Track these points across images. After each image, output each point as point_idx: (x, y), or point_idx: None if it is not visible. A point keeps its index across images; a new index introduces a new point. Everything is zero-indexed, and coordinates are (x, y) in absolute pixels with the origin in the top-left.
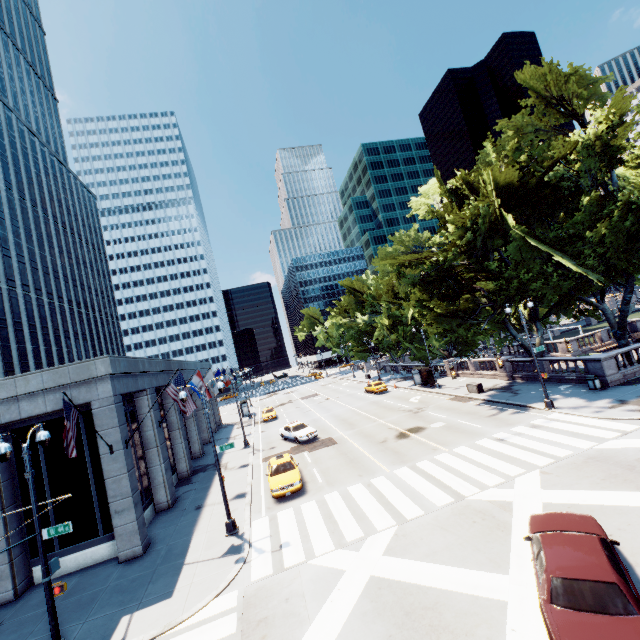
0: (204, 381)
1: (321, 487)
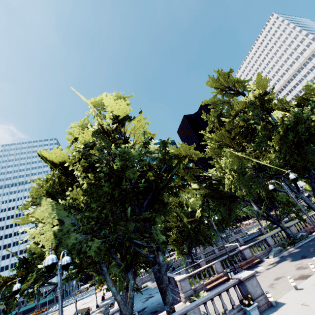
0: None
1: None
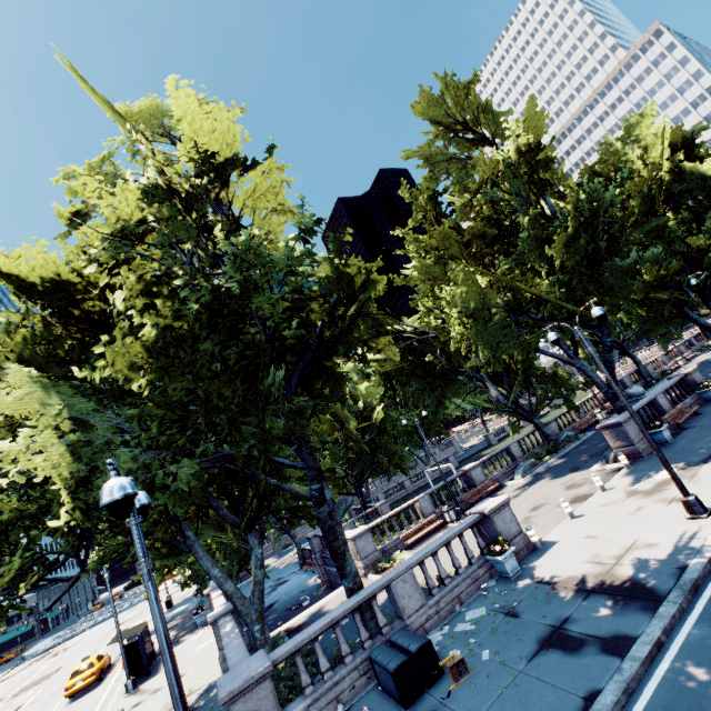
0: None
1: None
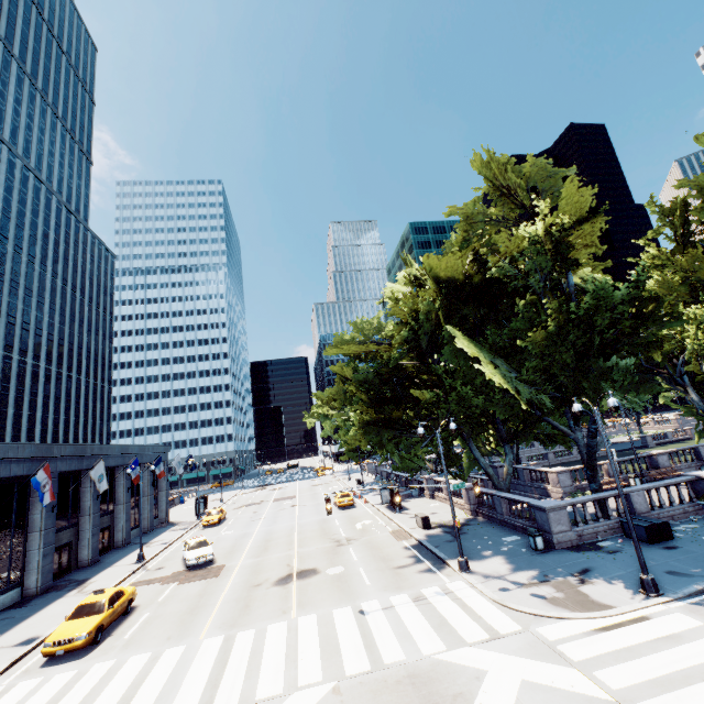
0: (91, 473)
1: (113, 648)
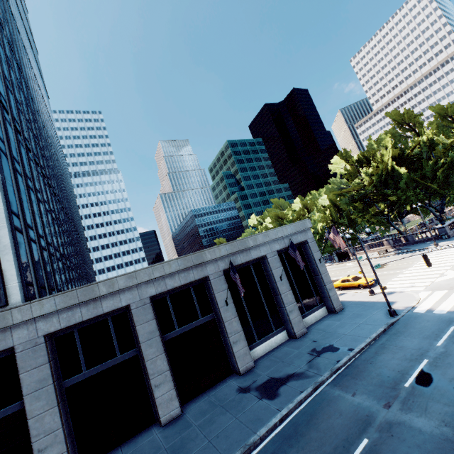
0: None
1: (381, 281)
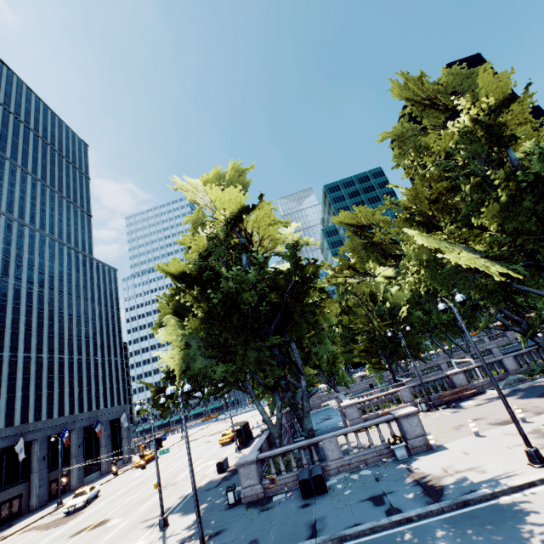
0: (16, 448)
1: None
